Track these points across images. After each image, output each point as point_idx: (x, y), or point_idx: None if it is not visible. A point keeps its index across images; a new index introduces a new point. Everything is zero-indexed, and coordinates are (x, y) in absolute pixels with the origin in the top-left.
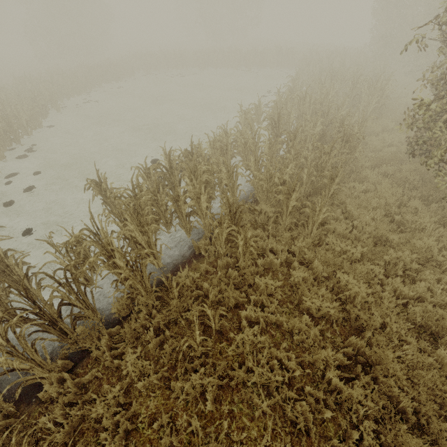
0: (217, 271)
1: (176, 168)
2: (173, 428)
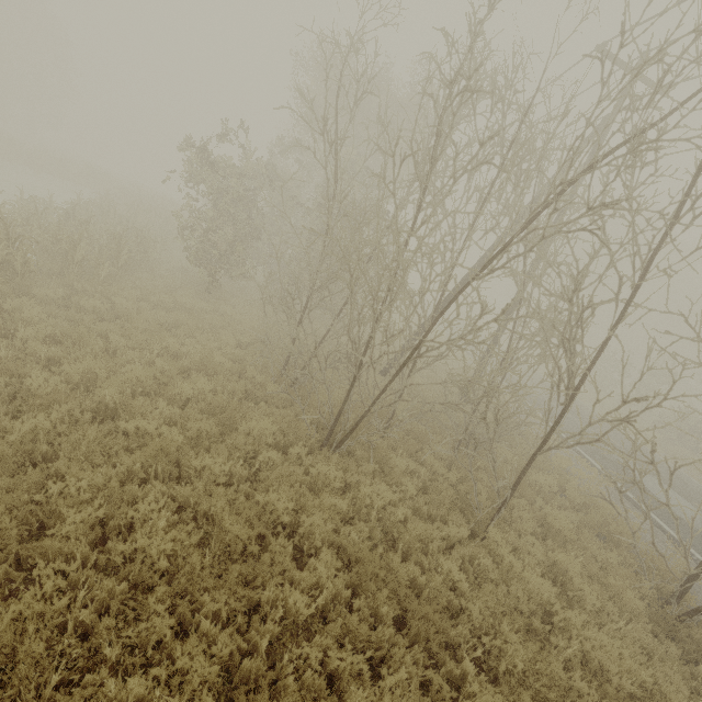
0: None
1: None
2: None
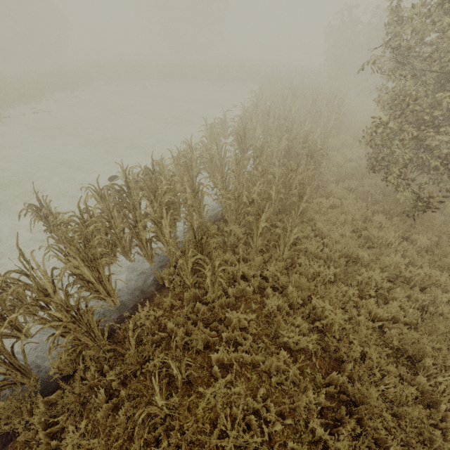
0: (184, 304)
1: (134, 188)
2: None
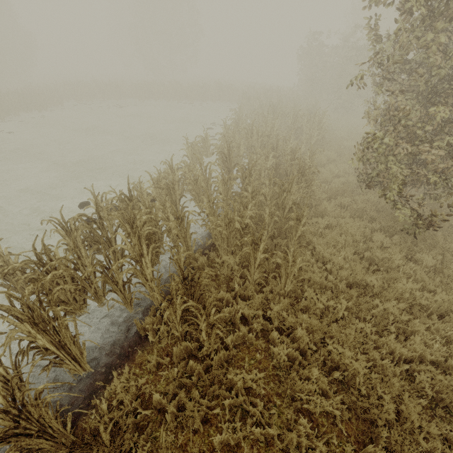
0: (173, 361)
1: (108, 218)
2: None
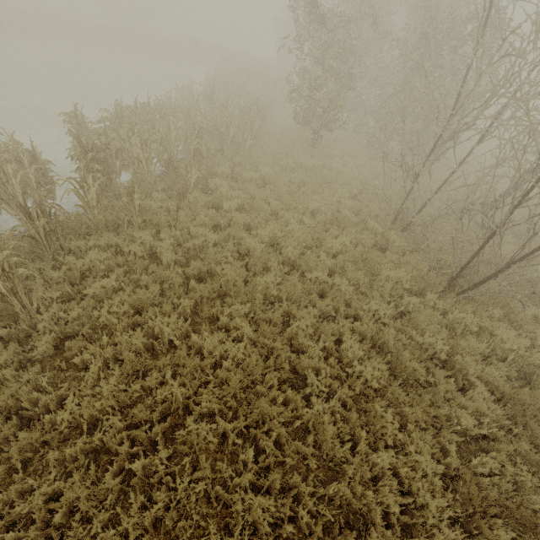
0: None
1: (141, 114)
2: (189, 215)
